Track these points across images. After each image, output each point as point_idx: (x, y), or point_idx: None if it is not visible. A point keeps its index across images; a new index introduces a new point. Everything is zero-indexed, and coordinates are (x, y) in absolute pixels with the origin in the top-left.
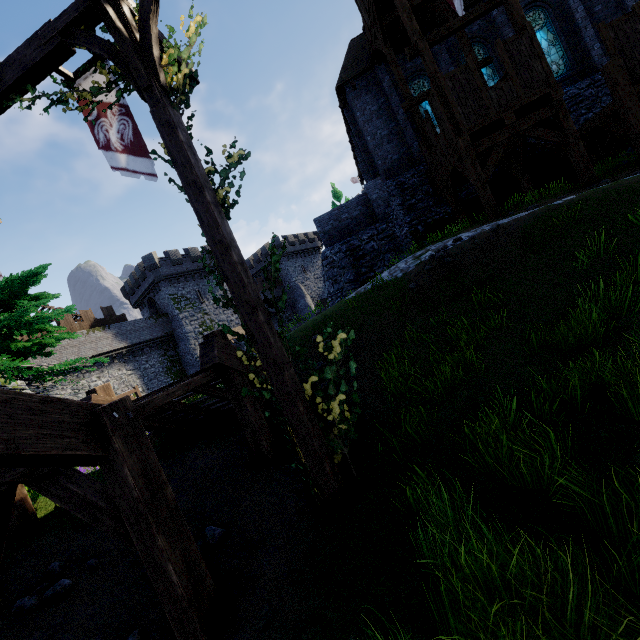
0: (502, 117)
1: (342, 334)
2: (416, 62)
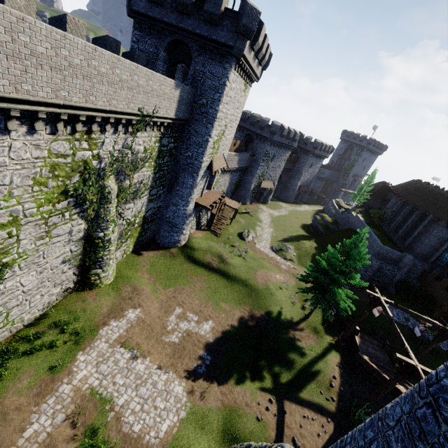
0: None
1: None
2: None
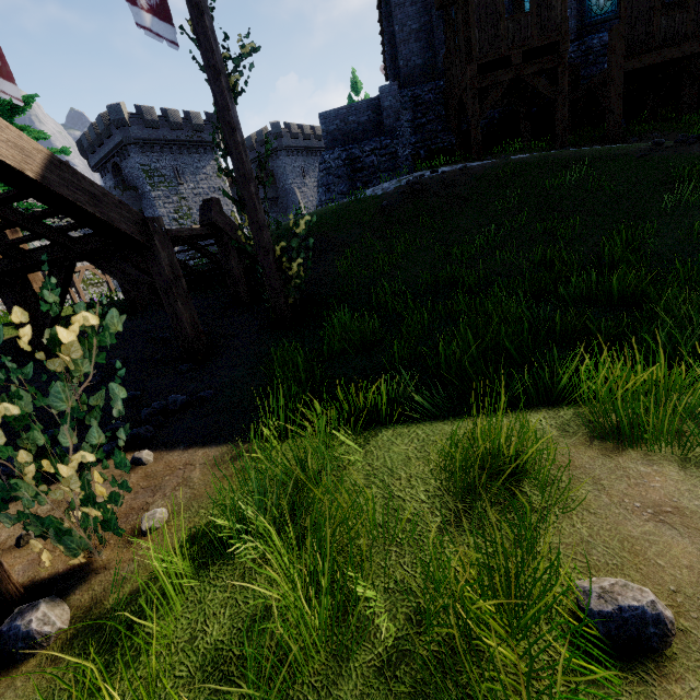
0: (511, 55)
1: (308, 217)
2: None
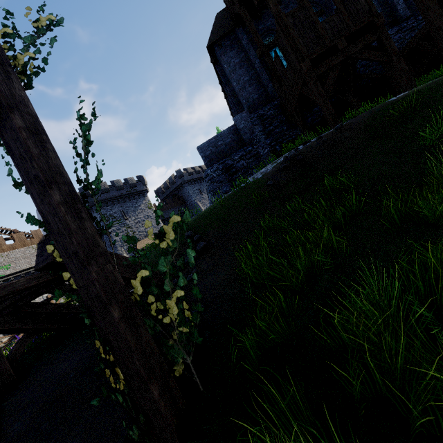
0: (335, 44)
1: (175, 217)
2: (266, 24)
